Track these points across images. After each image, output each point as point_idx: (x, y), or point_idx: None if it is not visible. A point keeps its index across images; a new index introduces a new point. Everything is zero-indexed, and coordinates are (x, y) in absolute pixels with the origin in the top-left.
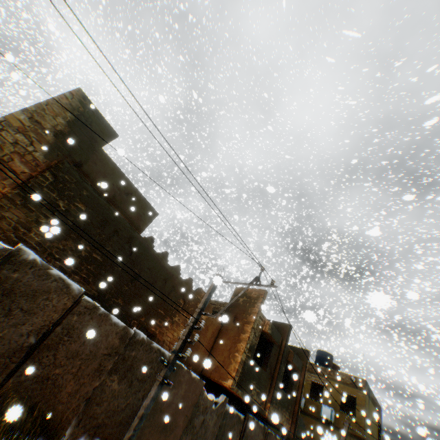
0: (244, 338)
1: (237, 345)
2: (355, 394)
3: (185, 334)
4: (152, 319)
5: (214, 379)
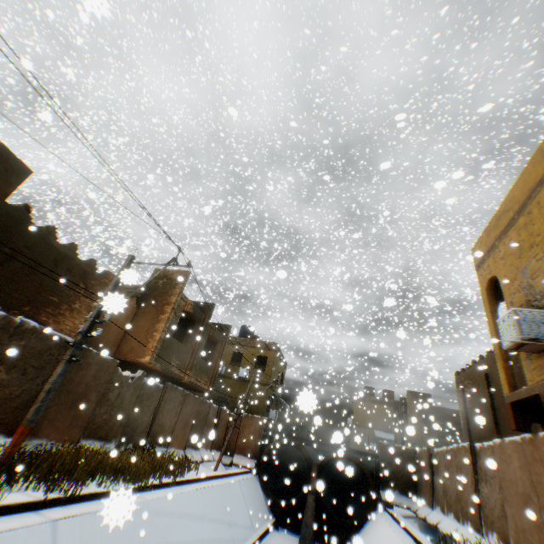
0: (163, 319)
1: (156, 326)
2: (267, 356)
3: (94, 316)
4: (42, 308)
5: (130, 359)
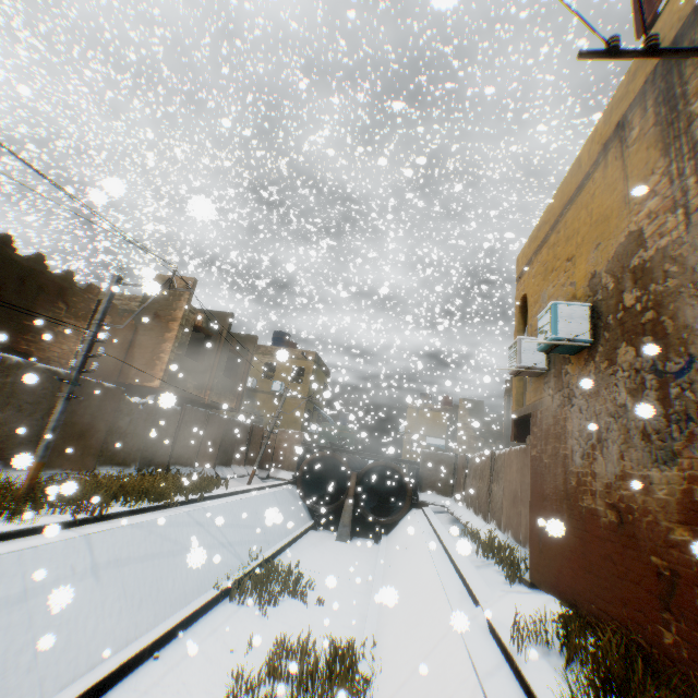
0: (170, 338)
1: (162, 346)
2: (305, 367)
3: (86, 350)
4: (20, 335)
5: (137, 384)
